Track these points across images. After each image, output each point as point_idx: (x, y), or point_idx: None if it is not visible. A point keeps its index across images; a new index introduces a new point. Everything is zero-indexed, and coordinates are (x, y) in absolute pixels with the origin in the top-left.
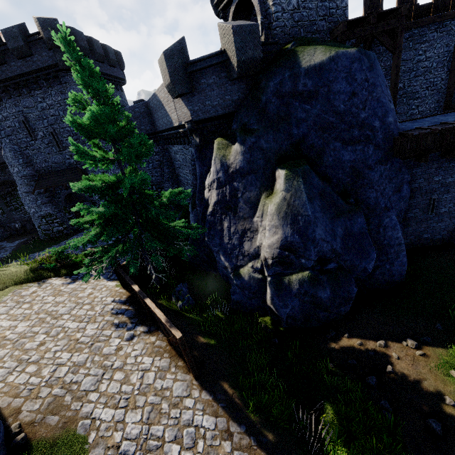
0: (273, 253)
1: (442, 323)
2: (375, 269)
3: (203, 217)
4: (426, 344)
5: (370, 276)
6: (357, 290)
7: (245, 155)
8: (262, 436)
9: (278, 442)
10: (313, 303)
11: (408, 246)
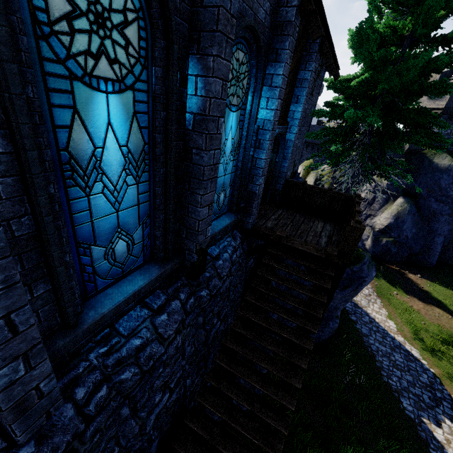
0: (380, 227)
1: (436, 279)
2: (419, 255)
3: None
4: (424, 279)
5: (416, 256)
6: (407, 259)
7: (388, 186)
8: None
9: None
10: (387, 251)
11: (443, 261)
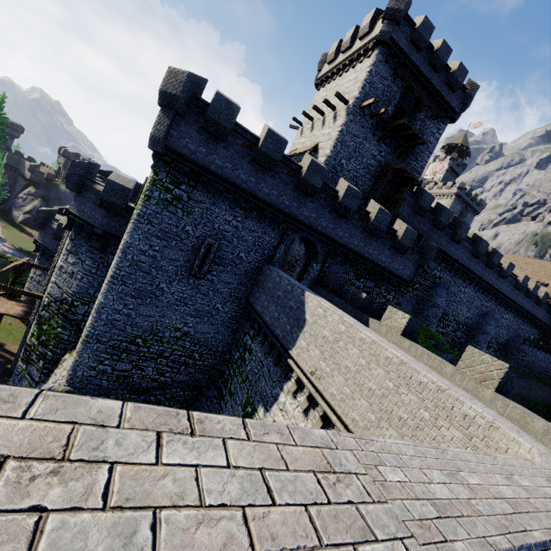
0: (26, 211)
1: None
2: None
3: (15, 198)
4: None
5: None
6: None
7: (35, 193)
8: (2, 221)
9: (5, 222)
10: (28, 222)
11: None
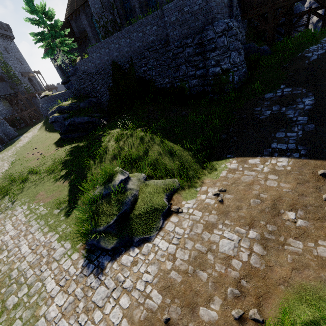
0: (316, 20)
1: None
2: None
3: None
4: None
5: None
6: None
7: None
8: None
9: None
10: None
11: None
